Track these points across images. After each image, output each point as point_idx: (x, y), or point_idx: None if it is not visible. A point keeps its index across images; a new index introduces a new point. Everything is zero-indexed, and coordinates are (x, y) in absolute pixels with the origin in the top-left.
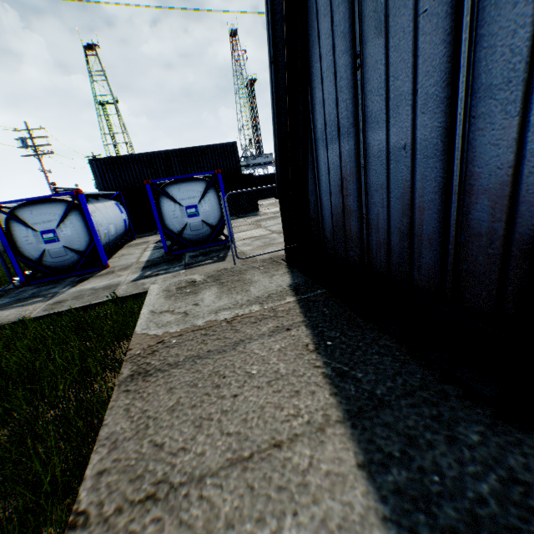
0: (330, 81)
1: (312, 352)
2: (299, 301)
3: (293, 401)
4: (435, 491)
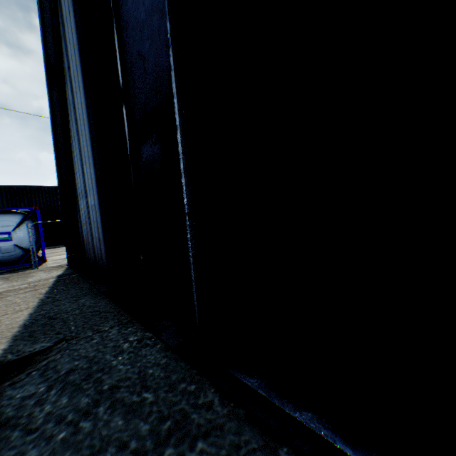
0: (79, 173)
1: (43, 294)
2: (57, 280)
3: (15, 308)
4: (53, 312)
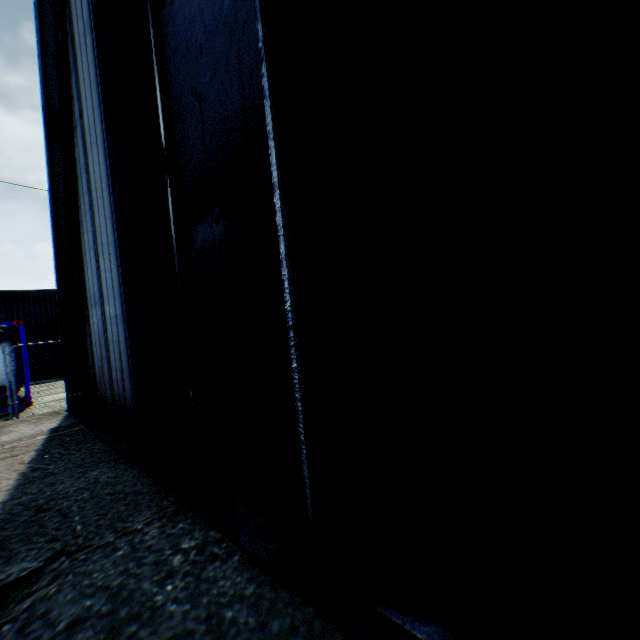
0: (91, 269)
1: (25, 464)
2: (50, 437)
3: None
4: (43, 497)
